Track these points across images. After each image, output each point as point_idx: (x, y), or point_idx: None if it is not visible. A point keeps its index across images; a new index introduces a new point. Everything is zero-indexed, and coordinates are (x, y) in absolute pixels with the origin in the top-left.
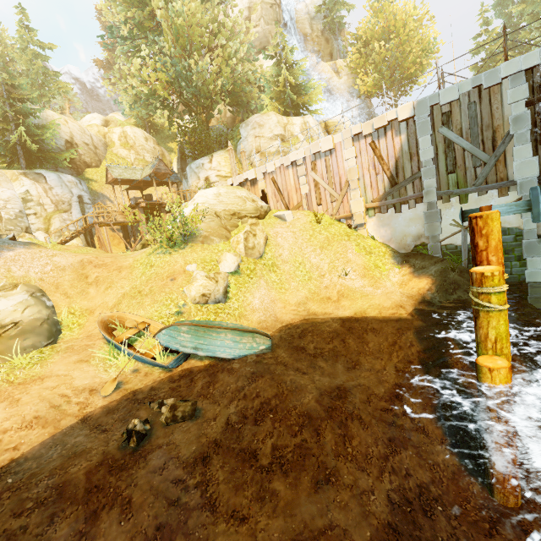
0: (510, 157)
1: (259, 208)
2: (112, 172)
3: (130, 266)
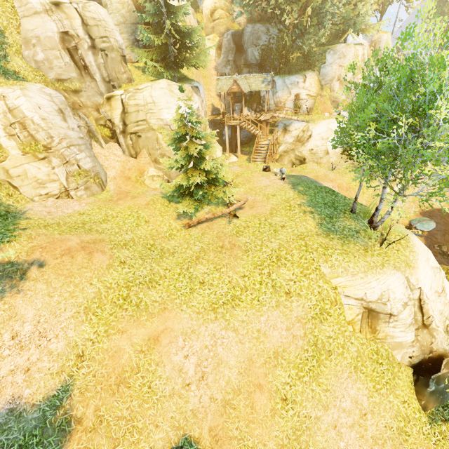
0: None
1: None
2: (241, 85)
3: (349, 187)
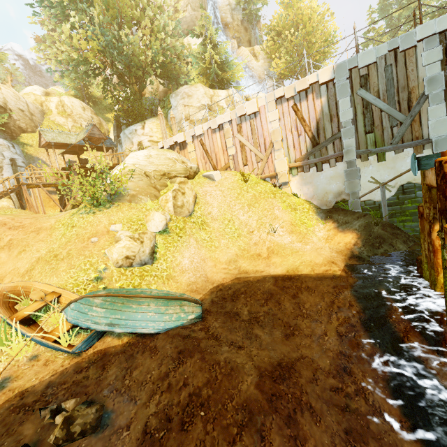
0: (424, 117)
1: (189, 169)
2: (45, 135)
3: (51, 227)
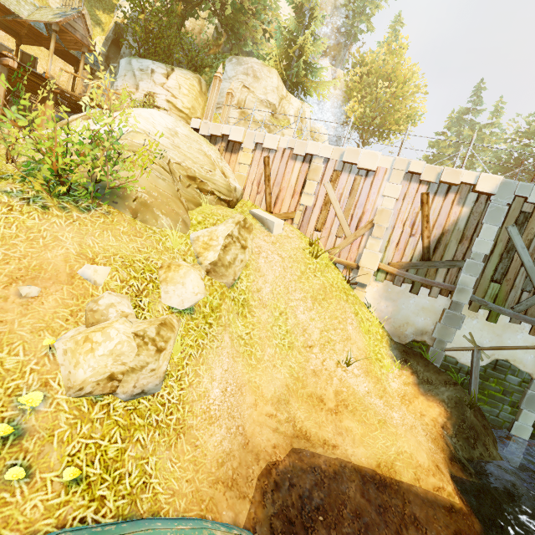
0: None
1: (233, 189)
2: None
3: None
